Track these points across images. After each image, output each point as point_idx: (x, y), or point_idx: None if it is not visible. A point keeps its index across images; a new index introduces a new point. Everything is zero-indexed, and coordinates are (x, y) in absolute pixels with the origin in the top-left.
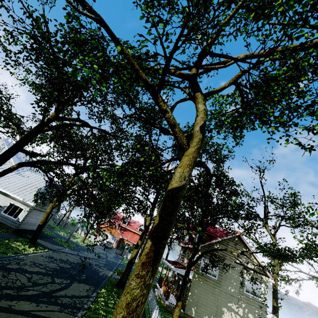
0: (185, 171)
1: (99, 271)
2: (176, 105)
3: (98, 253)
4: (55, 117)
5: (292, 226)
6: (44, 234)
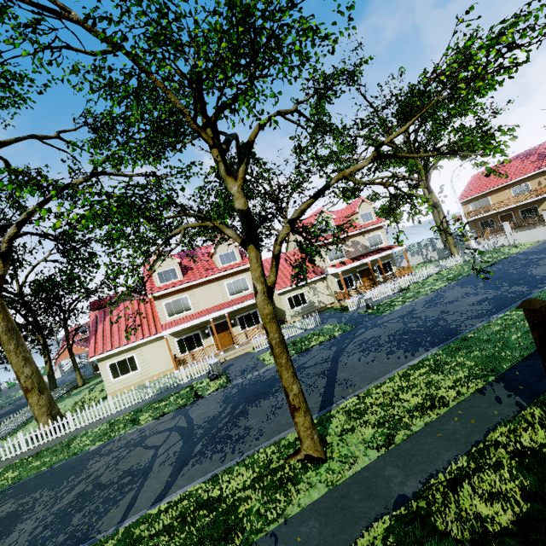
0: None
1: None
2: None
3: None
4: None
5: None
6: None
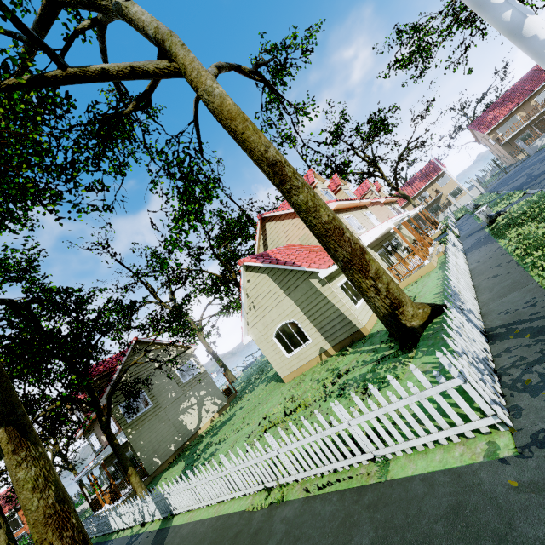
0: None
1: None
2: None
3: None
4: None
5: (183, 284)
6: None
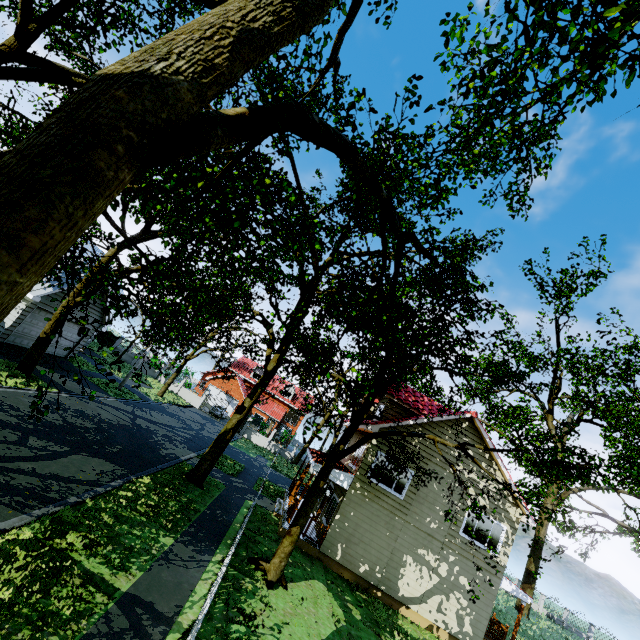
0: (181, 39)
1: (164, 447)
2: (341, 40)
3: (185, 419)
4: (17, 49)
5: (609, 425)
6: (71, 365)
